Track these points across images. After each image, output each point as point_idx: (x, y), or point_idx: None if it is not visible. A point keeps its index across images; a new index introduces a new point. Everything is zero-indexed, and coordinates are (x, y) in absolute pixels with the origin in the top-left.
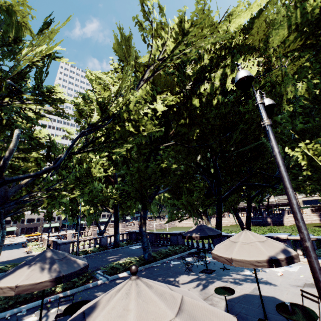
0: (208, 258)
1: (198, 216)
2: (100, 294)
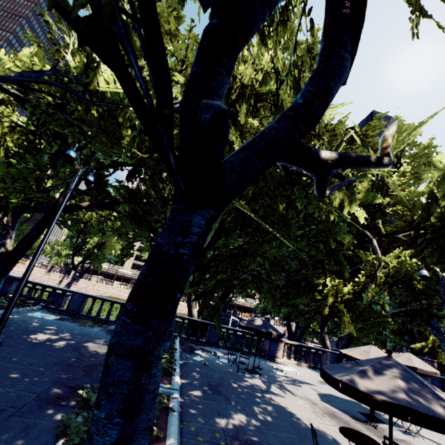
0: (218, 353)
1: (204, 297)
2: (226, 420)
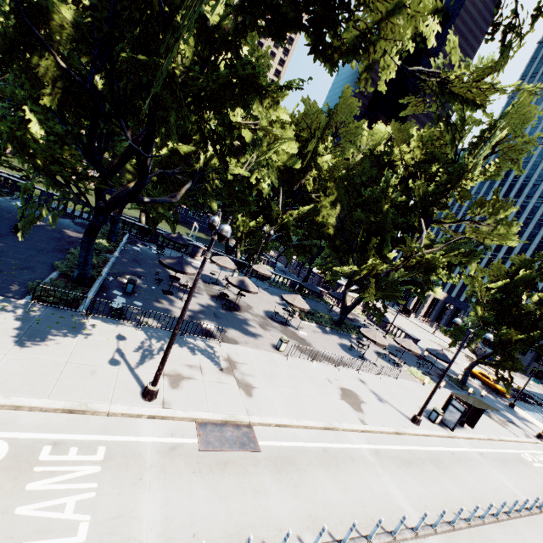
0: (153, 248)
1: (149, 212)
2: (133, 269)
